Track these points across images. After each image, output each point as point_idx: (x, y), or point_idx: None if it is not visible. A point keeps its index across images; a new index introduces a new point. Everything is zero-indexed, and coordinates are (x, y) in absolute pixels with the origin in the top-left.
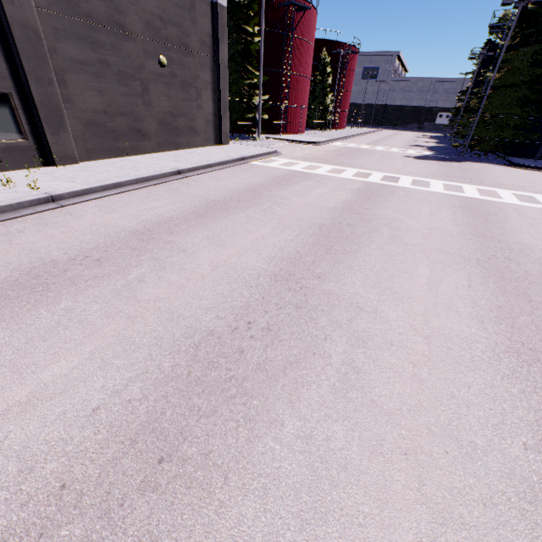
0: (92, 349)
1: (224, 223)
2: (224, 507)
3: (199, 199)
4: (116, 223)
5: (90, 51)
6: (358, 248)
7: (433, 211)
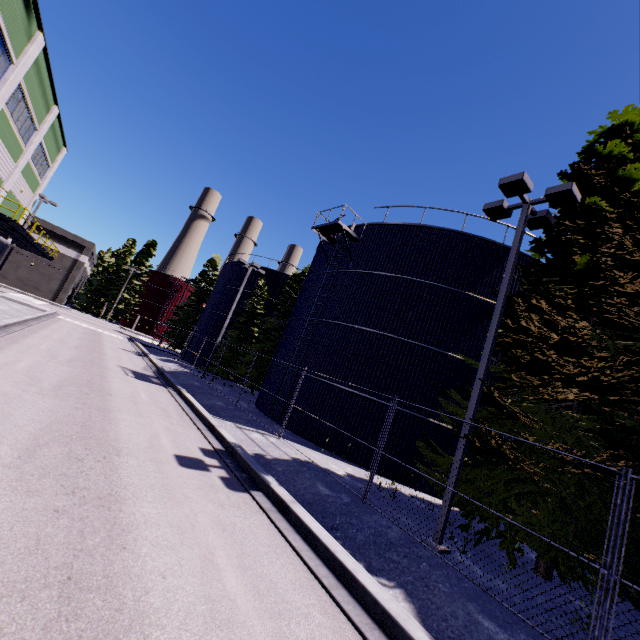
0: None
1: None
2: None
3: None
4: None
5: None
6: None
7: None
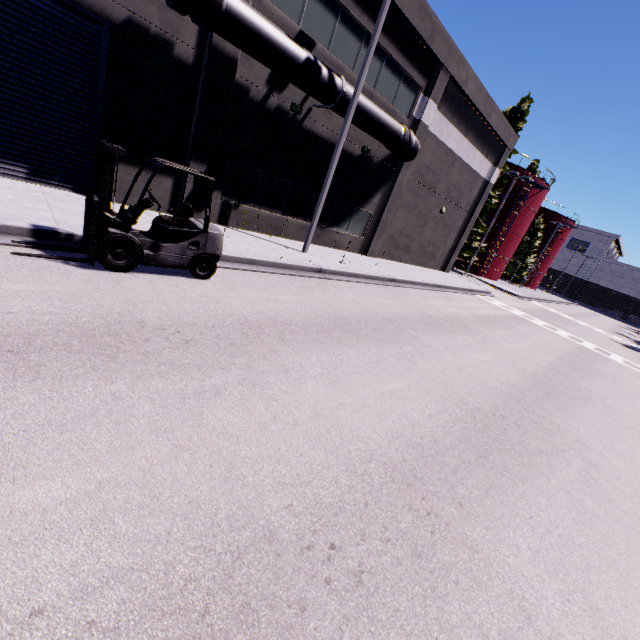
0: (491, 357)
1: (498, 331)
2: (576, 412)
3: (468, 310)
4: (437, 307)
5: (414, 199)
6: (593, 378)
7: None
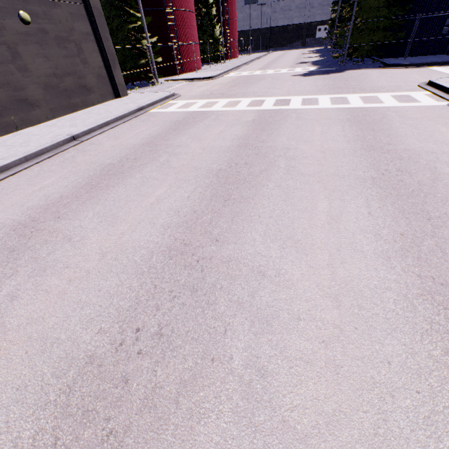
0: None
1: (118, 191)
2: None
3: (93, 166)
4: None
5: None
6: (256, 191)
7: (324, 130)
